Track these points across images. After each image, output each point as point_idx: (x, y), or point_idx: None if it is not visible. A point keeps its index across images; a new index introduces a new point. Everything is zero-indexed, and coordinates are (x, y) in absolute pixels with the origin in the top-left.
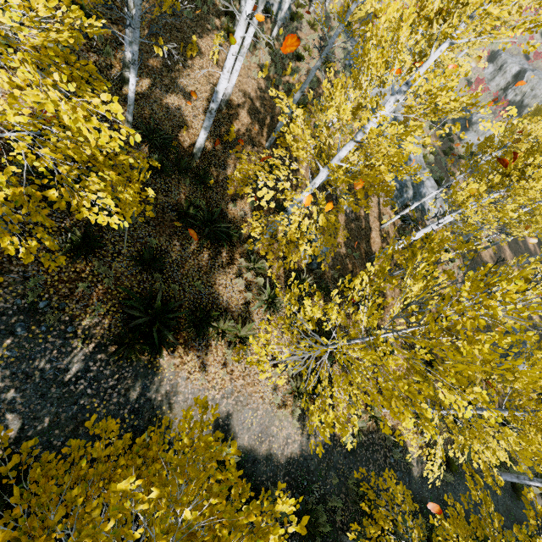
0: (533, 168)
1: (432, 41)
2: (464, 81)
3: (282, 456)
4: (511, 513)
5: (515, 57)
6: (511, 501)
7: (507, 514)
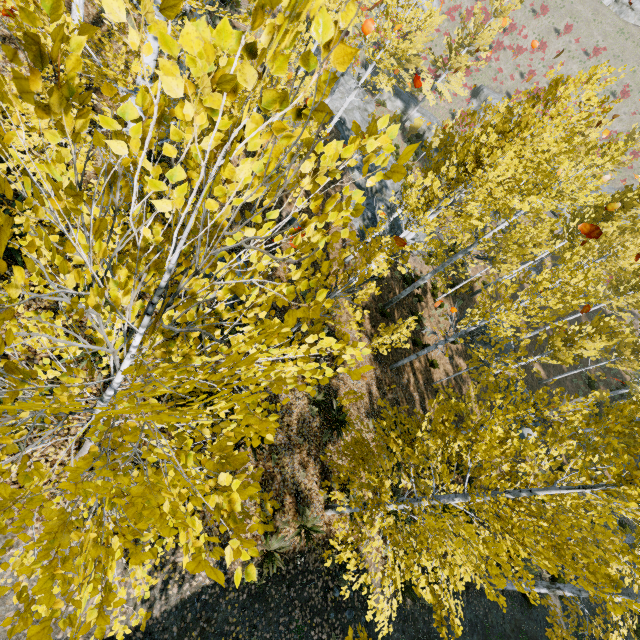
0: (489, 150)
1: (407, 63)
2: (449, 115)
3: (88, 639)
4: (522, 631)
5: (497, 94)
6: (522, 612)
7: (517, 634)
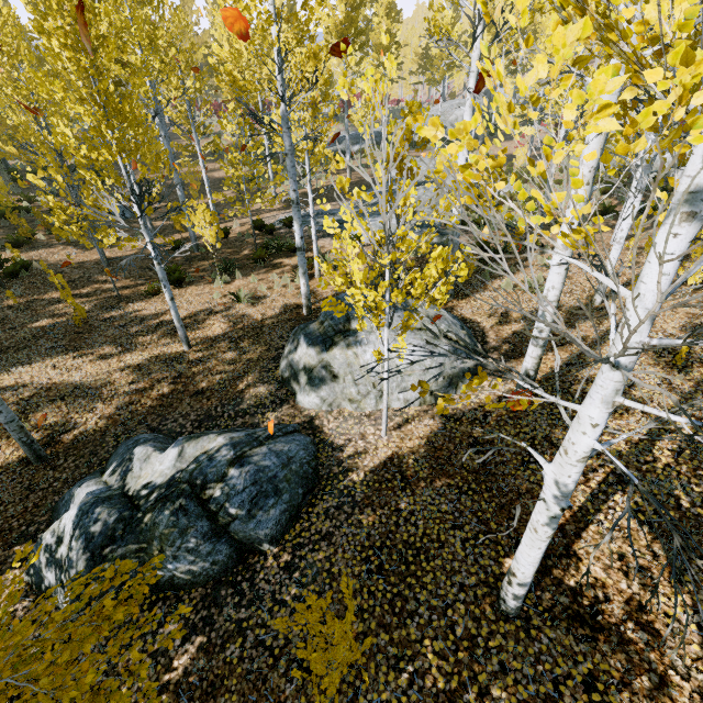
0: None
1: None
2: None
3: None
4: None
5: None
6: None
7: None
